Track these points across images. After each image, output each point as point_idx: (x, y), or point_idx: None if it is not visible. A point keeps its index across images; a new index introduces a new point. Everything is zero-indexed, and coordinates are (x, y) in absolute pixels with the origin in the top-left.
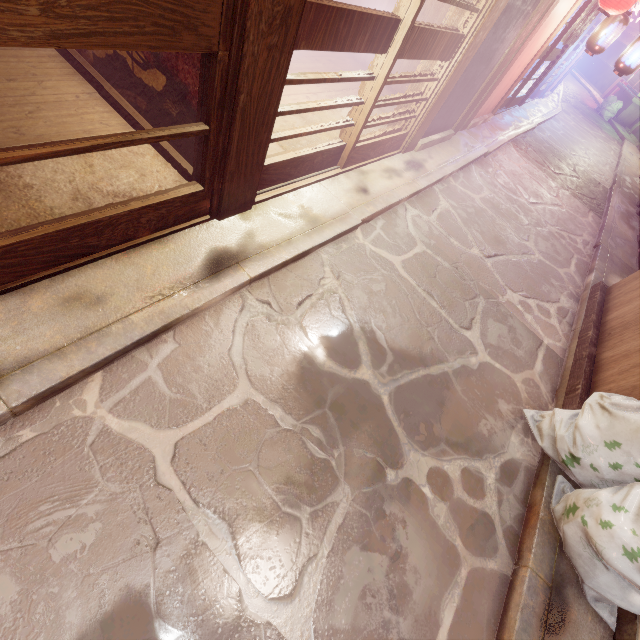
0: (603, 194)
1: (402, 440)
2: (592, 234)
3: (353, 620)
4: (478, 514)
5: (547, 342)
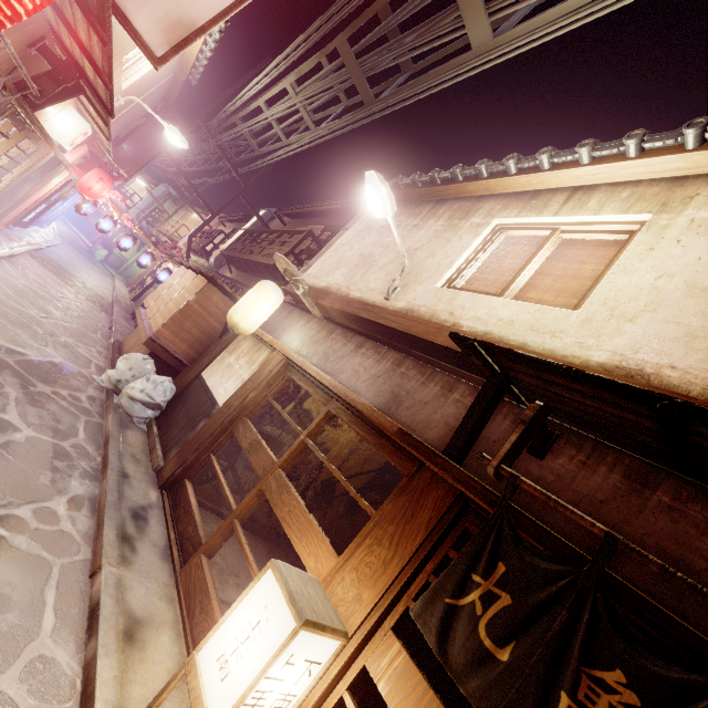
0: (109, 305)
1: (31, 379)
2: (107, 323)
3: (40, 422)
4: (83, 407)
5: (95, 361)
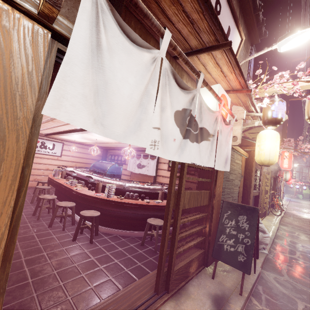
0: None
1: None
2: None
3: None
4: None
5: None
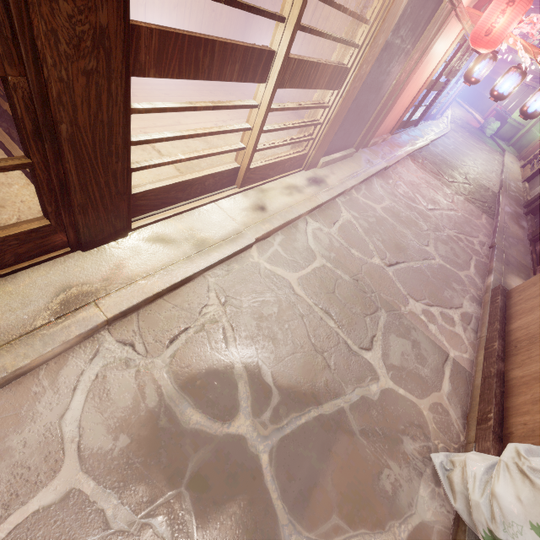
0: (493, 197)
1: (281, 520)
2: (487, 235)
3: None
4: None
5: (453, 355)
